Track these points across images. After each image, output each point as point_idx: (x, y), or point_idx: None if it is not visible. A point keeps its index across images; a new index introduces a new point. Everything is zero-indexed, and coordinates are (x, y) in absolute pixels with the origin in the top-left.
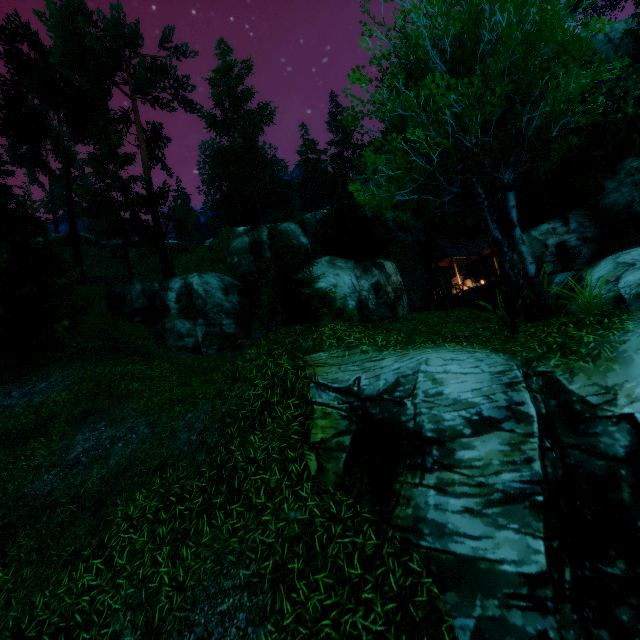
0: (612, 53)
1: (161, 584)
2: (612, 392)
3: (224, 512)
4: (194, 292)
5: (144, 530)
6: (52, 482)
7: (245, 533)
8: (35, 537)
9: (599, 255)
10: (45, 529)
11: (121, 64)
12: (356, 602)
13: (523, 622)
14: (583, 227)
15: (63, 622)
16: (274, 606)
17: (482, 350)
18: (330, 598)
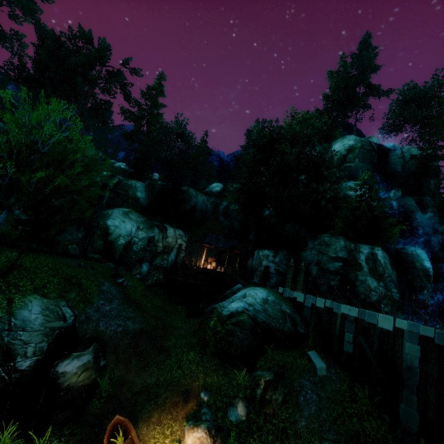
0: (400, 165)
1: None
2: None
3: None
4: None
5: None
6: None
7: None
8: None
9: (279, 285)
10: None
11: (93, 68)
12: None
13: None
14: (281, 263)
15: None
16: None
17: None
18: None
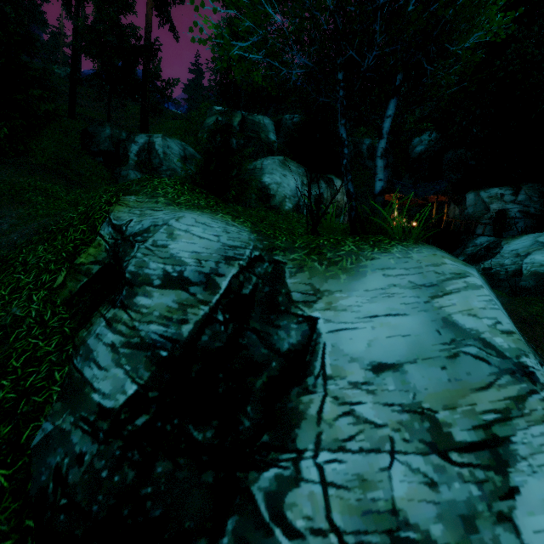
0: None
1: None
2: (318, 295)
3: None
4: (154, 151)
5: None
6: None
7: None
8: None
9: (532, 232)
10: None
11: None
12: None
13: (78, 441)
14: (530, 201)
15: None
16: None
17: (243, 227)
18: None
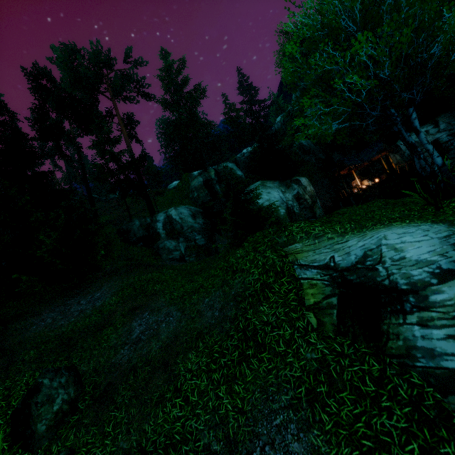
0: None
1: (227, 411)
2: None
3: (257, 359)
4: (173, 220)
5: (203, 377)
6: (128, 354)
7: (277, 371)
8: (130, 389)
9: None
10: (135, 383)
11: (102, 79)
12: (378, 409)
13: None
14: (451, 125)
15: (168, 440)
16: (315, 418)
17: (424, 223)
18: (357, 408)
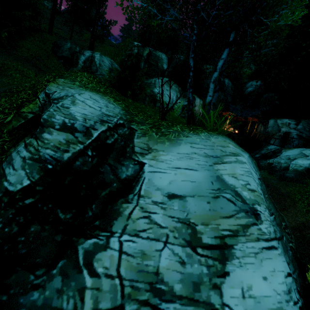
0: None
1: None
2: (150, 151)
3: None
4: (94, 62)
5: None
6: None
7: None
8: None
9: (301, 148)
10: None
11: None
12: None
13: None
14: (304, 130)
15: None
16: None
17: (118, 106)
18: None
